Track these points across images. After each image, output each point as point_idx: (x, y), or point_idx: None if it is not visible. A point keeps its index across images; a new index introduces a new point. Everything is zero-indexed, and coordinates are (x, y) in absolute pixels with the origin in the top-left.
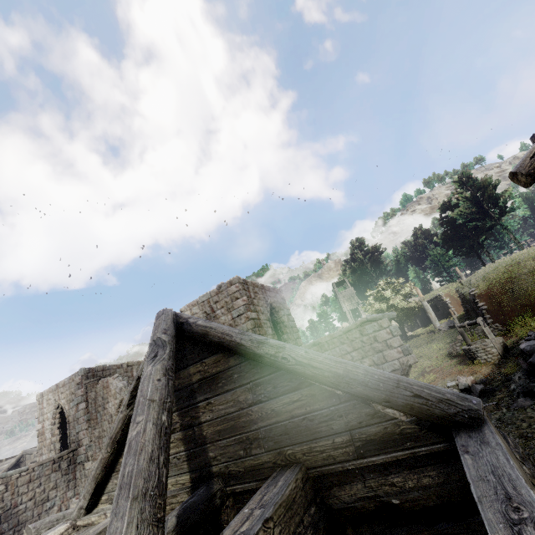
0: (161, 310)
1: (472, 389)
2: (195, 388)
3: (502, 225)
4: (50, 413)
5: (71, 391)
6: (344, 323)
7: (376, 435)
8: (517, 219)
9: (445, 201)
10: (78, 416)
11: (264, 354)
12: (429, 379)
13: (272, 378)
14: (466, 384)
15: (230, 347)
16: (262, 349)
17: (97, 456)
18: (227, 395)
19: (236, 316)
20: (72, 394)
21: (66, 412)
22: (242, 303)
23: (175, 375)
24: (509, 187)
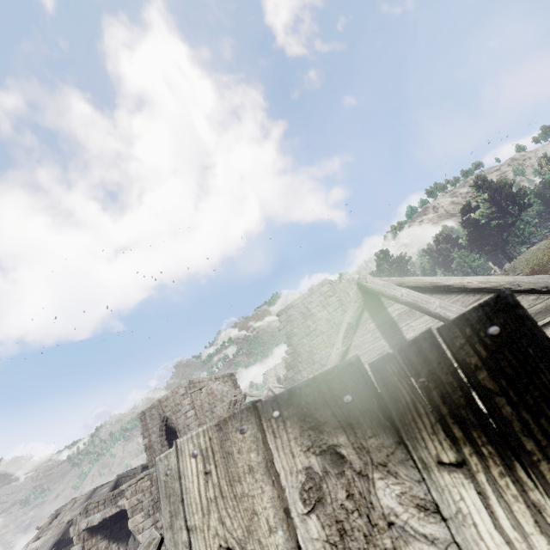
0: (361, 276)
1: None
2: (396, 320)
3: (524, 220)
4: (156, 427)
5: (176, 403)
6: None
7: (541, 308)
8: (533, 214)
9: (464, 205)
10: (188, 423)
11: (453, 283)
12: None
13: (459, 298)
14: None
15: (424, 286)
16: (451, 281)
17: None
18: (425, 317)
19: (332, 311)
20: (177, 405)
21: (174, 422)
22: (336, 299)
23: (376, 317)
24: (523, 185)
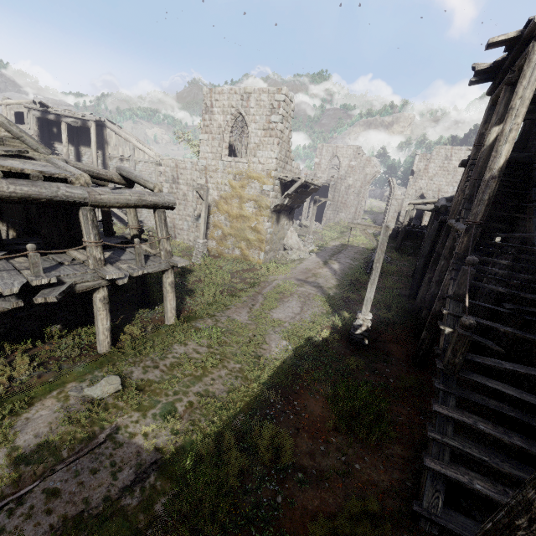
0: None
1: None
2: None
3: None
4: (327, 157)
5: (347, 153)
6: None
7: None
8: None
9: None
10: (349, 166)
11: None
12: None
13: None
14: None
15: None
16: None
17: (353, 187)
18: None
19: None
20: (347, 154)
21: (341, 161)
22: None
23: None
24: None
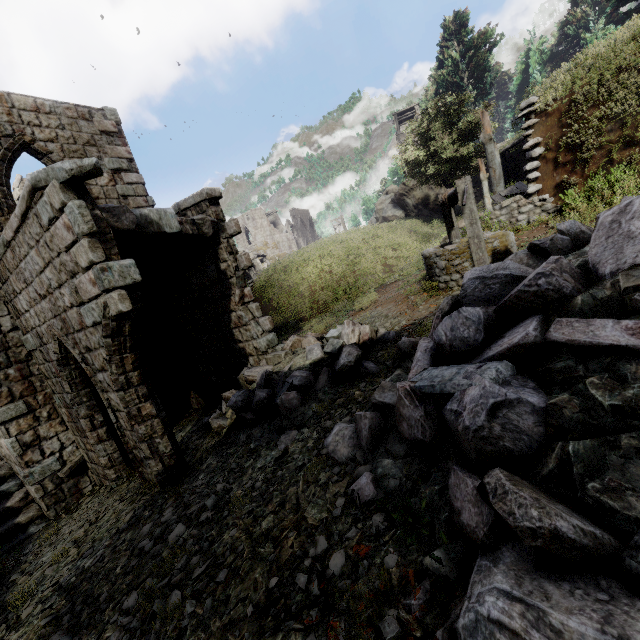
0: None
1: (338, 358)
2: None
3: None
4: None
5: None
6: (392, 185)
7: None
8: None
9: None
10: None
11: None
12: (362, 303)
13: None
14: (338, 345)
15: None
16: None
17: None
18: None
19: None
20: None
21: None
22: None
23: None
24: None
